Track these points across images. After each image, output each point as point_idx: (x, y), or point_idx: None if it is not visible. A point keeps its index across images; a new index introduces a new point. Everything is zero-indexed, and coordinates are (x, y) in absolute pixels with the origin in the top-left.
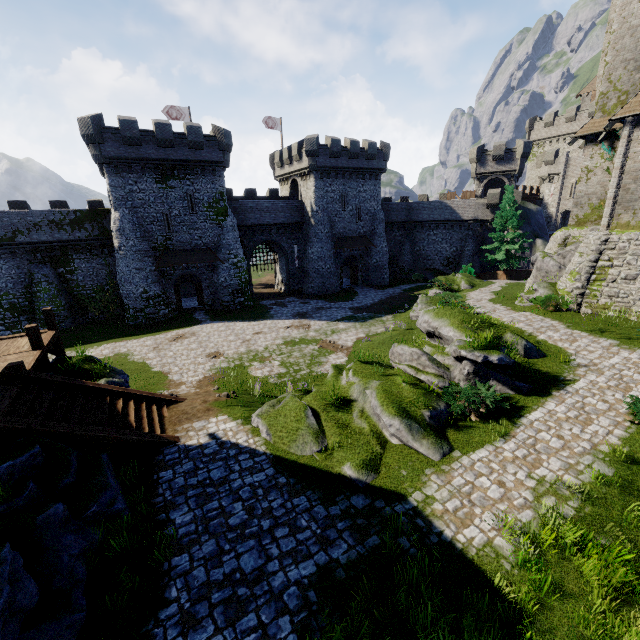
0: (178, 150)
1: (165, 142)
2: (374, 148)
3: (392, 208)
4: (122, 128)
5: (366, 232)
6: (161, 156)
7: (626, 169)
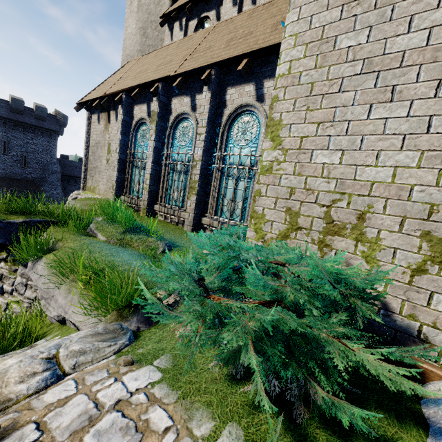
0: None
1: None
2: (44, 111)
3: (75, 165)
4: None
5: (36, 178)
6: None
7: (90, 144)
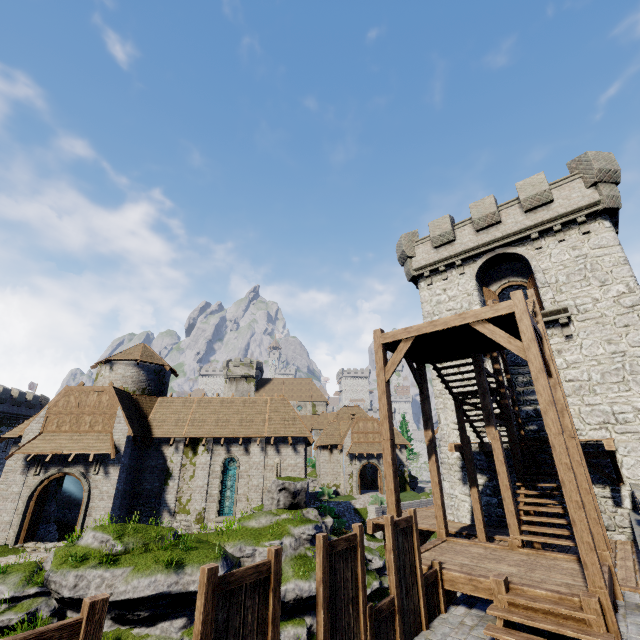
0: (20, 408)
1: (19, 403)
2: None
3: None
4: (3, 393)
5: None
6: (10, 410)
7: None
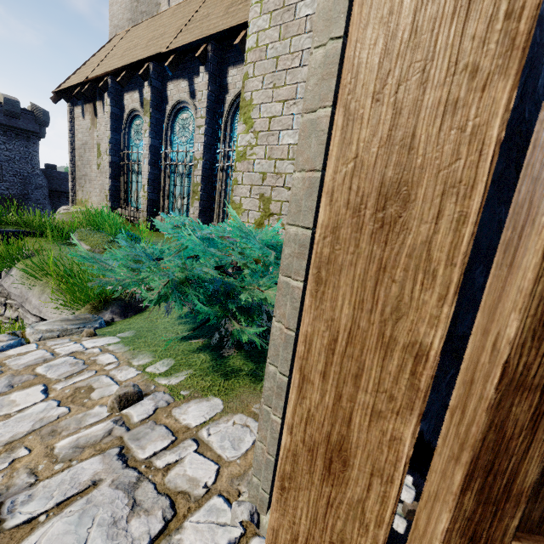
0: None
1: None
2: (16, 106)
3: (66, 178)
4: None
5: (15, 195)
6: None
7: (75, 146)
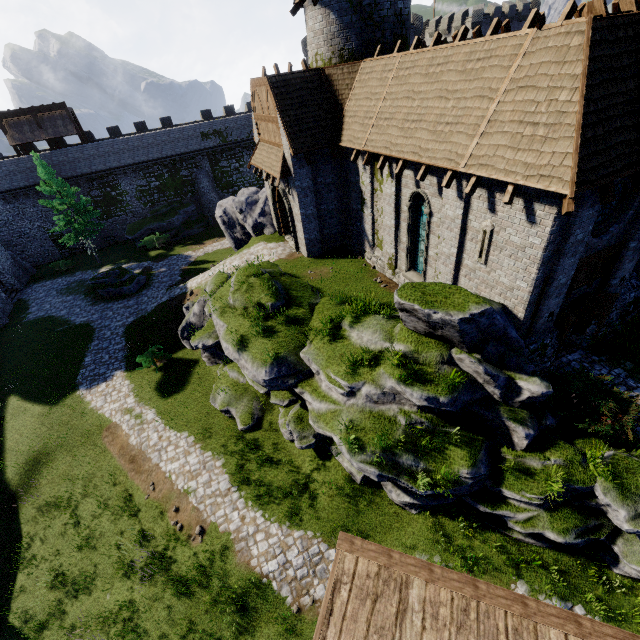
0: None
1: None
2: (527, 9)
3: None
4: None
5: None
6: None
7: None
